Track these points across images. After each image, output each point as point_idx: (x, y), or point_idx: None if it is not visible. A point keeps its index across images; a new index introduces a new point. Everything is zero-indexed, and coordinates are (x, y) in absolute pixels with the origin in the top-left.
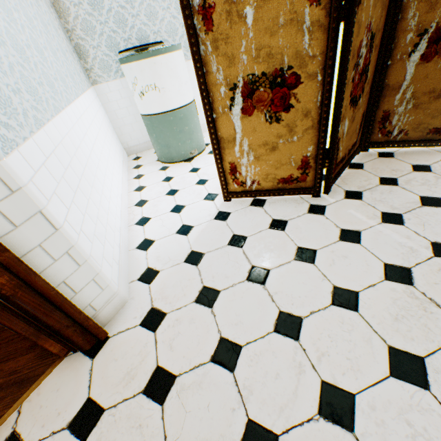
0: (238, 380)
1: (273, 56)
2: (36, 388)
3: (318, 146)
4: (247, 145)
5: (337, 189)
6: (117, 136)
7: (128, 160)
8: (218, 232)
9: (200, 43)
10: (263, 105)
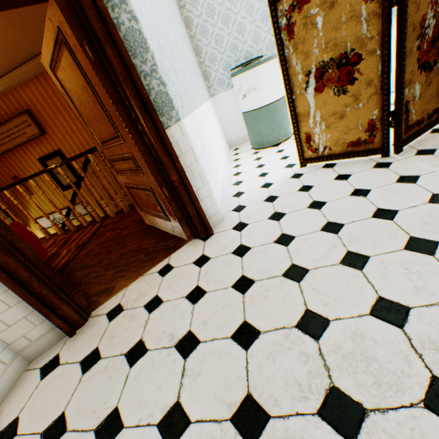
0: (289, 250)
1: (338, 45)
2: (177, 251)
3: (382, 109)
4: (319, 117)
5: (409, 150)
6: (223, 133)
7: (229, 151)
8: (291, 185)
9: (284, 48)
10: (331, 82)
